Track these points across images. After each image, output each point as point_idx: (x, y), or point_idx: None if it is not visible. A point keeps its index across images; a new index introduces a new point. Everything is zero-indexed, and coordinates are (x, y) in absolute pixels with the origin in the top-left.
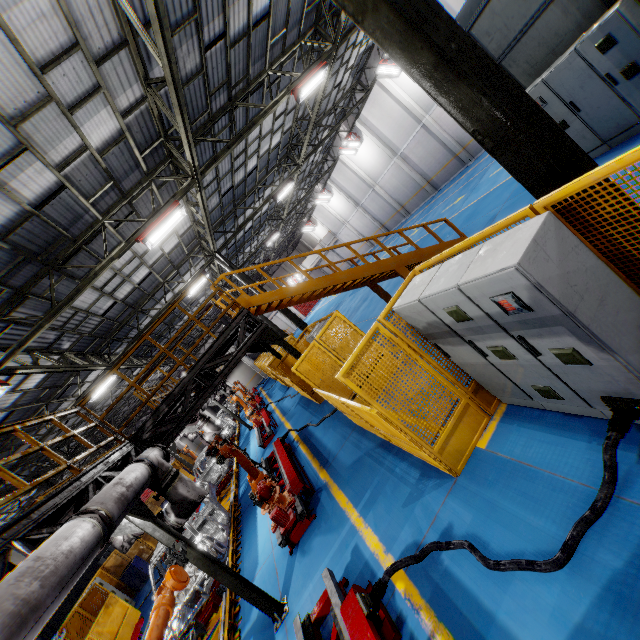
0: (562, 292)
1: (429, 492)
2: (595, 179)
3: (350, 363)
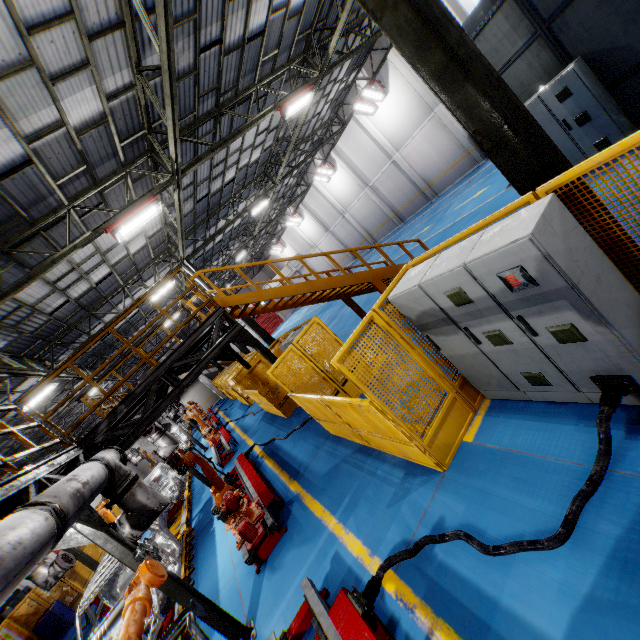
0: (567, 265)
1: (416, 489)
2: (597, 163)
3: (345, 349)
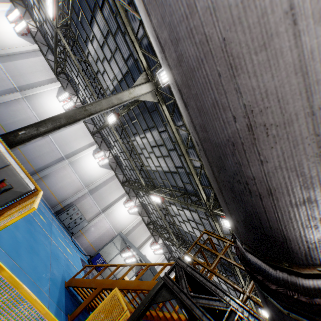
0: None
1: None
2: None
3: None
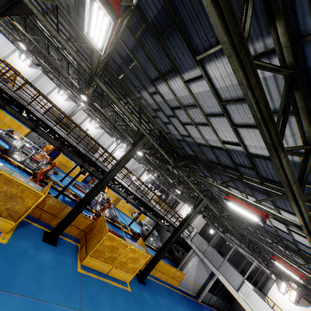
0: None
1: None
2: None
3: None
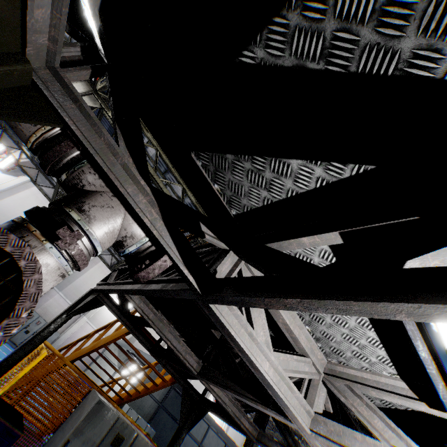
0: None
1: None
2: None
3: None
